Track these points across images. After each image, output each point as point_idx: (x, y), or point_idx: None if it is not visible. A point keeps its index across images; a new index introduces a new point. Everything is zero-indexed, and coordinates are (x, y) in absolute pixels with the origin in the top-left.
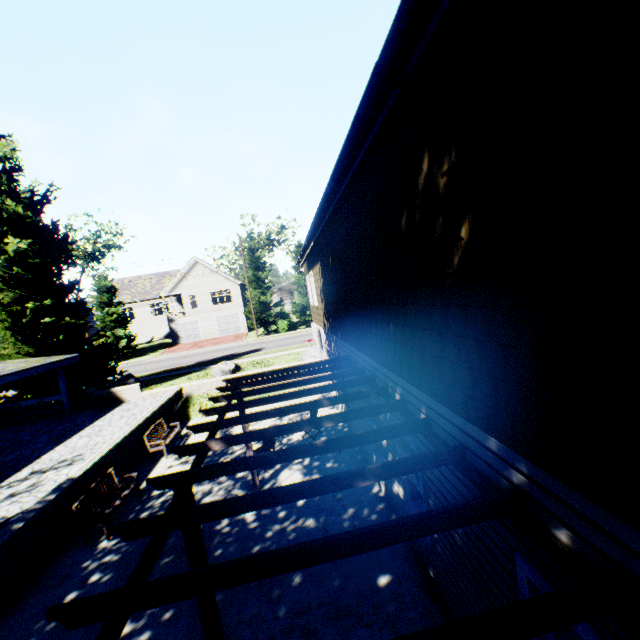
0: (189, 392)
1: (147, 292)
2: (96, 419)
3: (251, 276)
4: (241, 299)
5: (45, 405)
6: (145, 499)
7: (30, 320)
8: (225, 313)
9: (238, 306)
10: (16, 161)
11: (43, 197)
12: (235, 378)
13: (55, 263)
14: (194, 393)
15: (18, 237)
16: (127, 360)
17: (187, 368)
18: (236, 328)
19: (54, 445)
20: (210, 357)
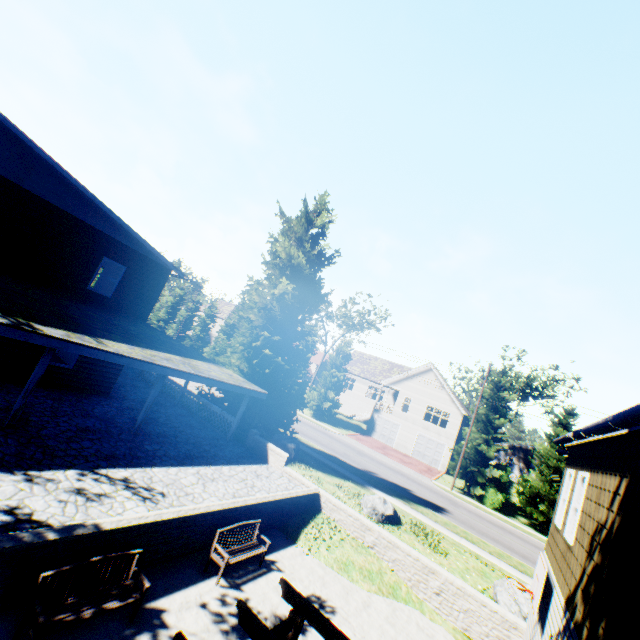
0: (321, 503)
1: (373, 373)
2: (230, 462)
3: (481, 413)
4: (456, 431)
5: (222, 418)
6: (124, 635)
7: (259, 345)
8: (430, 435)
9: (448, 436)
10: (325, 228)
11: (326, 259)
12: (300, 598)
13: (302, 310)
14: (325, 509)
15: (292, 281)
16: (321, 421)
17: (349, 469)
18: (433, 458)
19: (177, 462)
20: (382, 473)
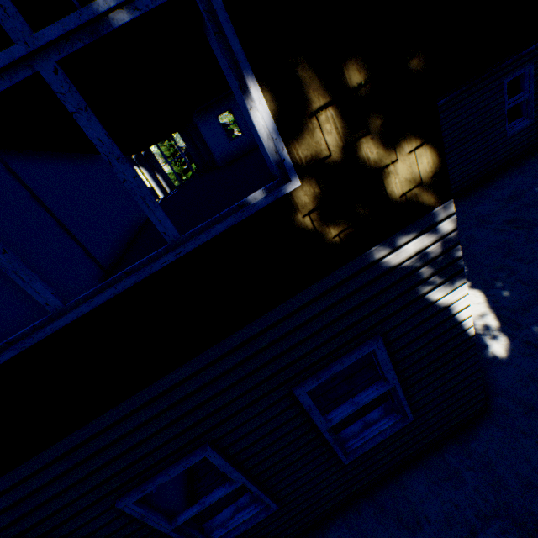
0: None
1: None
2: None
3: None
4: None
5: None
6: None
7: None
8: None
9: None
10: None
11: None
12: None
13: None
14: None
15: None
16: None
17: None
18: None
19: None
20: None
